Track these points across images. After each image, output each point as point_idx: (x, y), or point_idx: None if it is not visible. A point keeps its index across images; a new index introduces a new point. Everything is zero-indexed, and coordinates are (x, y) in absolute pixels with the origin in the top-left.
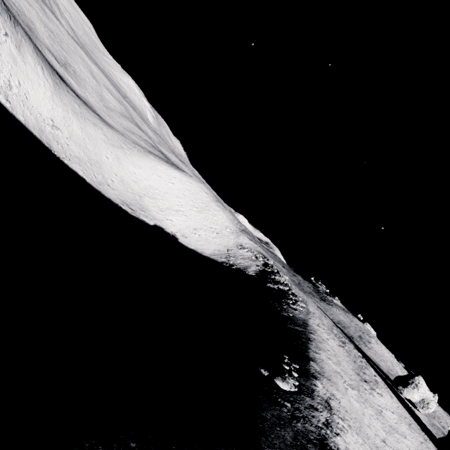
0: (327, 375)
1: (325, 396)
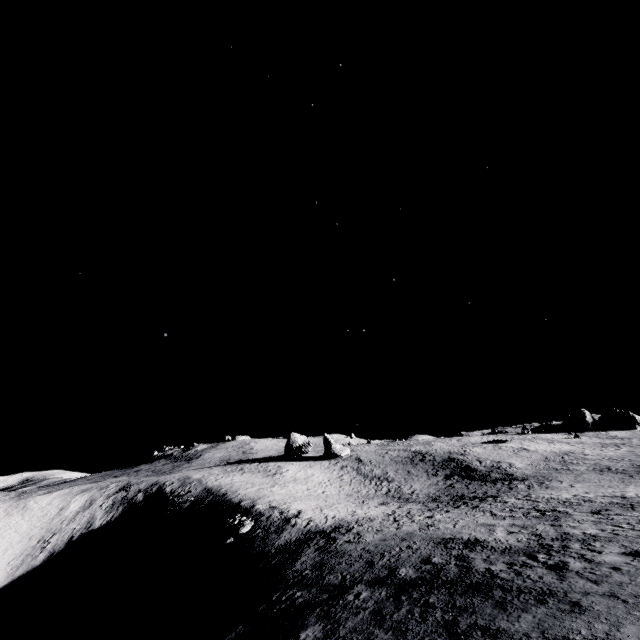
0: (256, 497)
1: (268, 506)
